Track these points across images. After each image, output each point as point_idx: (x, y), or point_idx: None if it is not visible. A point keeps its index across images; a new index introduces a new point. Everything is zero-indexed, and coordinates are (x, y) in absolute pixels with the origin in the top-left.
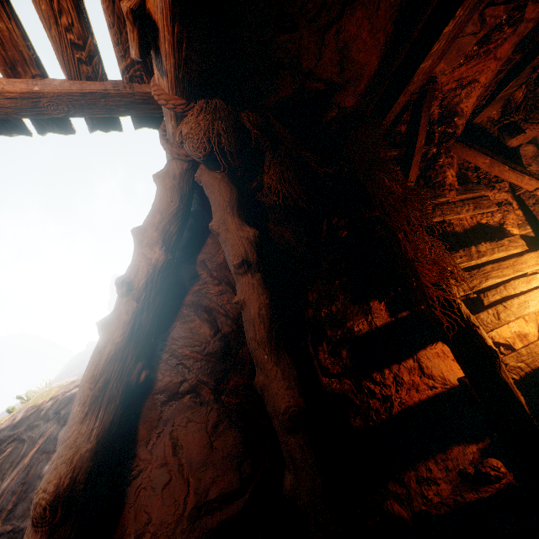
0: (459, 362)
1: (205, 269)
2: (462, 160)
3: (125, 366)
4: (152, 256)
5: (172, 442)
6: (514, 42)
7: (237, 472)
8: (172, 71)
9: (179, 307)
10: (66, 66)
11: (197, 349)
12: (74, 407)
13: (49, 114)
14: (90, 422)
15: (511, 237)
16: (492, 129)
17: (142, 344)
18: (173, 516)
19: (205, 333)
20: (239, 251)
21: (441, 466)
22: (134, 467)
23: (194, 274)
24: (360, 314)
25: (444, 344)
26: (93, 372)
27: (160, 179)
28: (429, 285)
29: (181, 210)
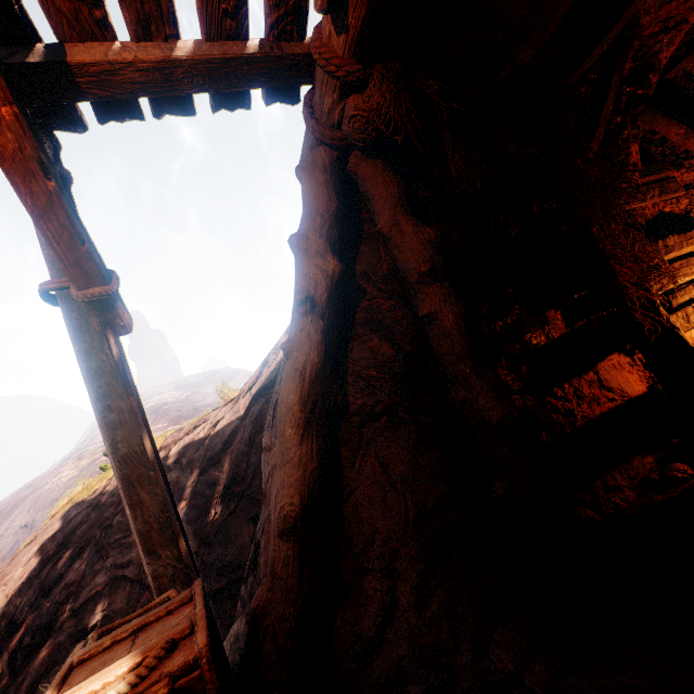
0: (653, 368)
1: (369, 282)
2: (645, 131)
3: (325, 388)
4: (326, 267)
5: (378, 461)
6: None
7: (446, 485)
8: (358, 26)
9: (352, 326)
10: (208, 21)
11: (383, 370)
12: (285, 431)
13: (180, 90)
14: (308, 443)
15: None
16: (687, 87)
17: (334, 365)
18: (398, 525)
19: (388, 353)
20: (422, 256)
21: (624, 475)
22: (345, 487)
23: (357, 289)
24: (536, 326)
25: (620, 356)
26: (300, 395)
27: (307, 173)
28: (629, 285)
29: (340, 211)
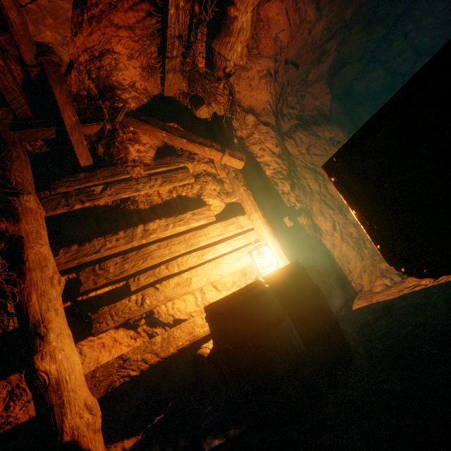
0: None
1: None
2: None
3: None
4: None
5: None
6: (147, 9)
7: None
8: None
9: None
10: None
11: None
12: None
13: None
14: None
15: (198, 209)
16: (185, 101)
17: None
18: None
19: None
20: None
21: None
22: None
23: None
24: None
25: (118, 331)
26: None
27: None
28: None
29: None
